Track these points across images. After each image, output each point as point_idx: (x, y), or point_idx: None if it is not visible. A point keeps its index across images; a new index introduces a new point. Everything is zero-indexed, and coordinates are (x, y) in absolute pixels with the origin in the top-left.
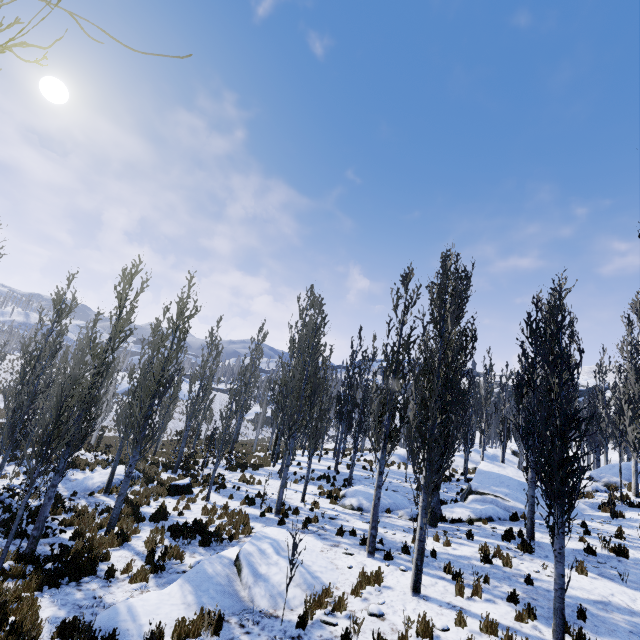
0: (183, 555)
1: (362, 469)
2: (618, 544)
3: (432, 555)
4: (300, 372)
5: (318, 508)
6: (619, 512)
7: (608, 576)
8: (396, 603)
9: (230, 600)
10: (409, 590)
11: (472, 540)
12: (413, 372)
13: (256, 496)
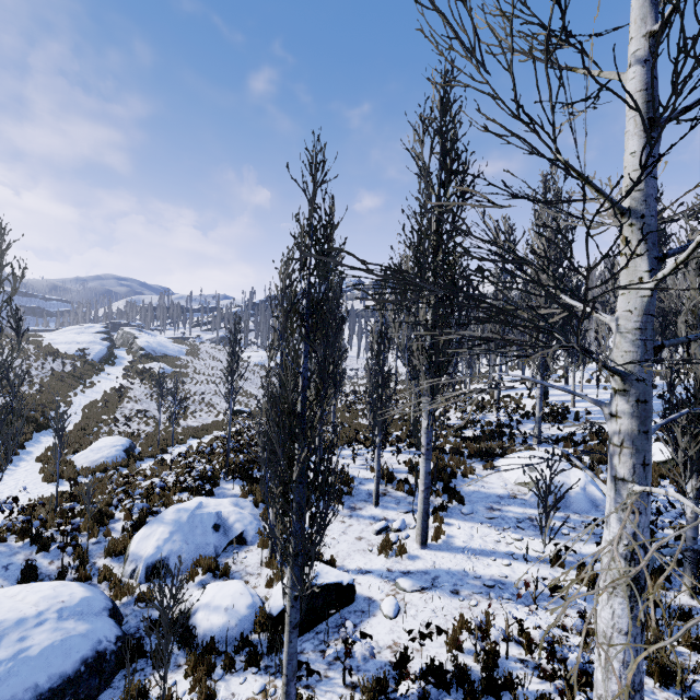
0: None
1: None
2: None
3: None
4: None
5: None
6: None
7: None
8: None
9: None
10: None
11: None
12: None
13: None
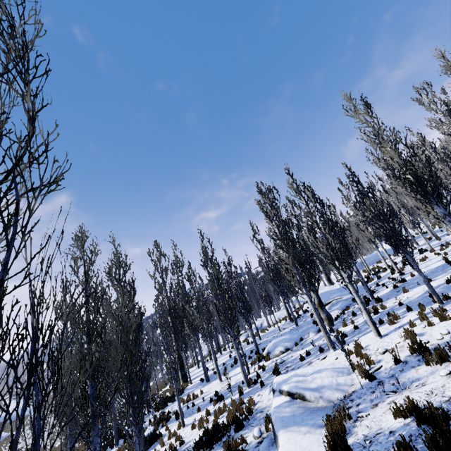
0: (243, 438)
1: (248, 345)
2: (400, 278)
3: (356, 328)
4: (194, 293)
5: (265, 367)
6: (378, 276)
7: (413, 287)
8: (381, 344)
9: (320, 412)
10: (375, 339)
11: (357, 315)
12: (308, 229)
13: (215, 396)
